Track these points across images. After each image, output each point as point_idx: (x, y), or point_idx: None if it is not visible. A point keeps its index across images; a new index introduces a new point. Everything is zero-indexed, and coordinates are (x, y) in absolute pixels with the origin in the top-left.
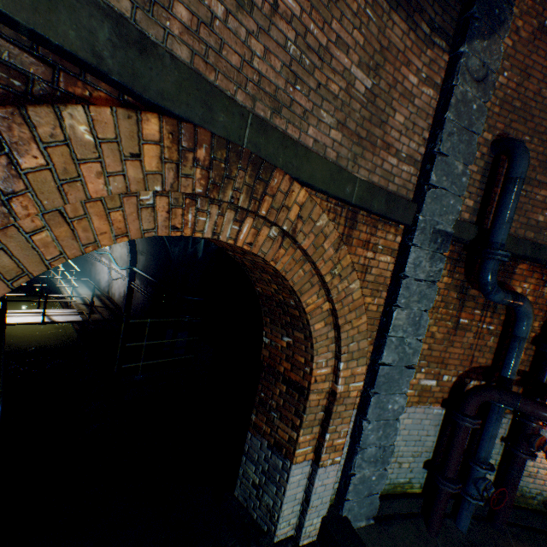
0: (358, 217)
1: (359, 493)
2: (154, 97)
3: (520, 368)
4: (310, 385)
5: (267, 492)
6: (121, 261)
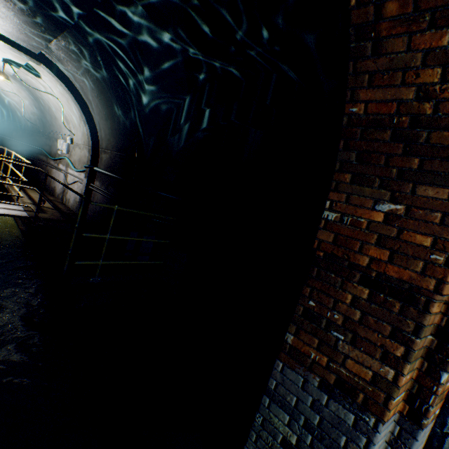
0: None
1: None
2: None
3: None
4: (443, 287)
5: None
6: (80, 165)
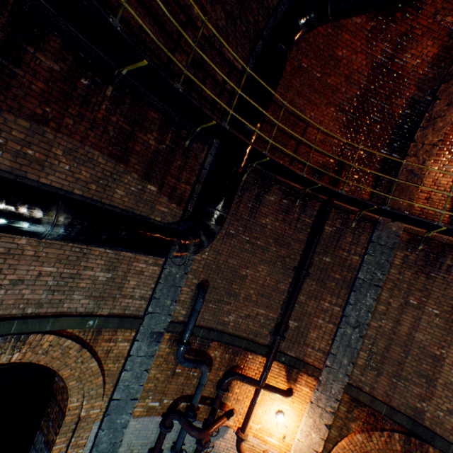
0: (103, 329)
1: None
2: None
3: (211, 396)
4: (66, 412)
5: None
6: None
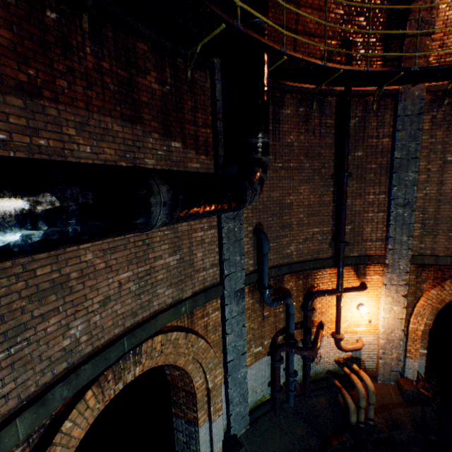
0: (194, 309)
1: (237, 420)
2: (86, 382)
3: (300, 320)
4: (196, 391)
5: (191, 444)
6: None
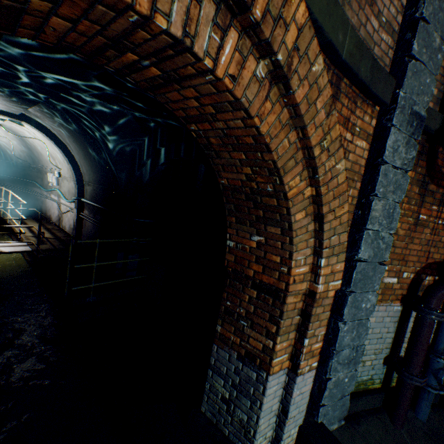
0: (341, 86)
1: (333, 397)
2: None
3: None
4: (288, 287)
5: (239, 407)
6: (69, 195)
